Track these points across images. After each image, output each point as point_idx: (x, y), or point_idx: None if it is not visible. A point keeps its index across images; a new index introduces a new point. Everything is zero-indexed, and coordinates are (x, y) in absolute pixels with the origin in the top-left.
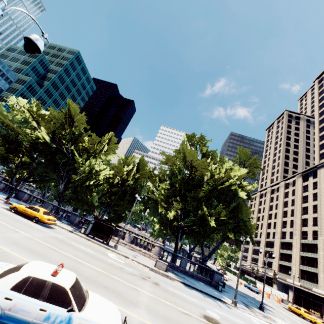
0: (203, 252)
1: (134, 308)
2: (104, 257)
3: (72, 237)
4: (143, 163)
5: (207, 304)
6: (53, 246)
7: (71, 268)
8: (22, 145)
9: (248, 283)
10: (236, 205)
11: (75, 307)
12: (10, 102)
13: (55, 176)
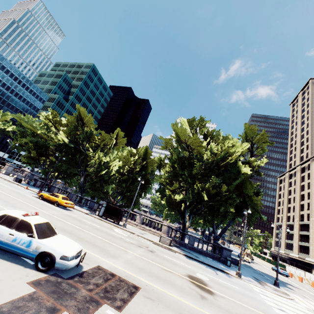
0: (214, 232)
1: (112, 259)
2: (108, 230)
3: (85, 217)
4: (148, 151)
5: (202, 271)
6: (63, 219)
7: (69, 231)
8: (49, 148)
9: (275, 266)
10: (239, 181)
11: (35, 235)
12: (42, 116)
13: (77, 172)
